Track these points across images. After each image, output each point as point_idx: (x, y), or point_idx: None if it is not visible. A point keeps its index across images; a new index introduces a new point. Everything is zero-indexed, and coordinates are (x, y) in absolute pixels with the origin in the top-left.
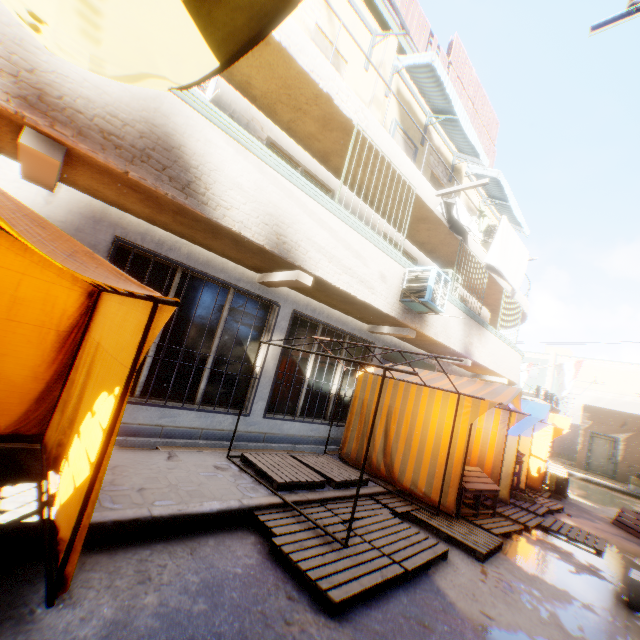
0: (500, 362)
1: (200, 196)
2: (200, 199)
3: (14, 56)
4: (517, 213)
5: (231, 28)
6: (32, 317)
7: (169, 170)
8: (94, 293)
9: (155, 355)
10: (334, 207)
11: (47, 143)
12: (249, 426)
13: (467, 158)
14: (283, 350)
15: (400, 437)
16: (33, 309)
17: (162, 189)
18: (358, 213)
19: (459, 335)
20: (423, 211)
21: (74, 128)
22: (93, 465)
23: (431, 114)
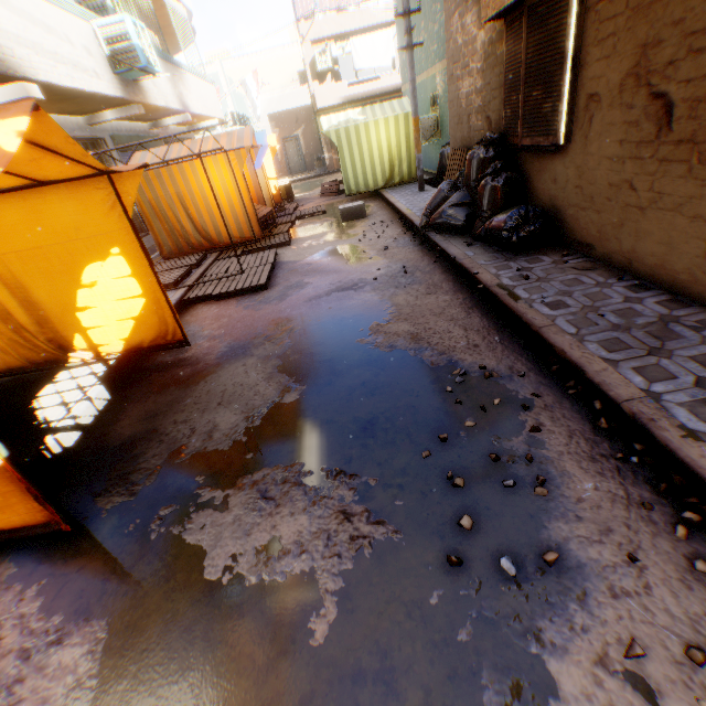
0: (207, 104)
1: None
2: None
3: None
4: None
5: None
6: None
7: None
8: None
9: None
10: None
11: None
12: None
13: None
14: None
15: (202, 212)
16: None
17: None
18: None
19: (170, 90)
20: None
21: None
22: (145, 294)
23: None
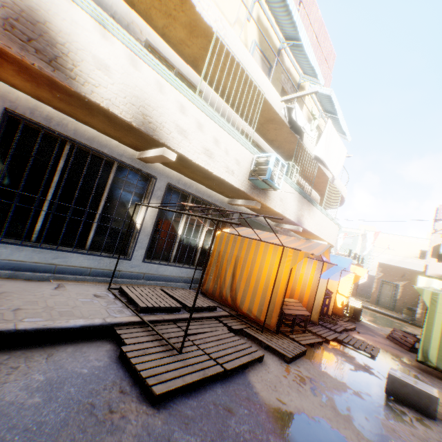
0: (323, 230)
1: (68, 71)
2: (68, 74)
3: None
4: (343, 124)
5: None
6: None
7: (35, 43)
8: None
9: (49, 210)
10: (194, 98)
11: None
12: (131, 267)
13: (309, 79)
14: (159, 212)
15: (242, 278)
16: None
17: (29, 59)
18: (222, 112)
19: (294, 209)
20: (271, 113)
21: None
22: None
23: (284, 41)
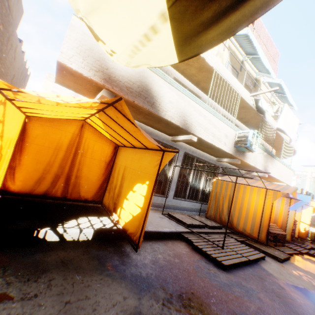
0: (282, 175)
1: (157, 107)
2: (157, 109)
3: (102, 65)
4: (290, 100)
5: (189, 52)
6: (97, 157)
7: (147, 99)
8: (116, 147)
9: None
10: (206, 106)
11: (109, 93)
12: (167, 202)
13: (263, 75)
14: (180, 169)
15: (236, 208)
16: (97, 154)
17: (145, 106)
18: (211, 106)
19: (261, 162)
20: (243, 104)
21: (118, 87)
22: (142, 208)
23: (244, 55)
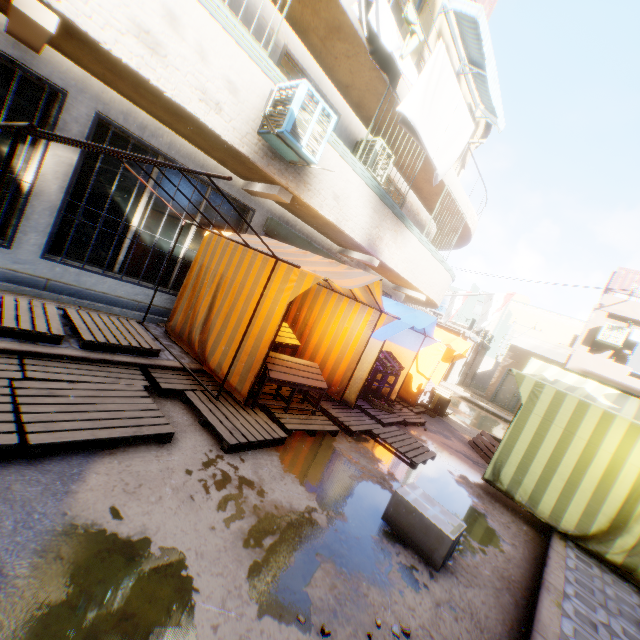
0: (420, 274)
1: None
2: None
3: None
4: (494, 92)
5: None
6: None
7: None
8: None
9: None
10: None
11: None
12: (15, 263)
13: None
14: (77, 170)
15: (221, 312)
16: None
17: None
18: None
19: (363, 221)
20: (333, 10)
21: None
22: None
23: None
